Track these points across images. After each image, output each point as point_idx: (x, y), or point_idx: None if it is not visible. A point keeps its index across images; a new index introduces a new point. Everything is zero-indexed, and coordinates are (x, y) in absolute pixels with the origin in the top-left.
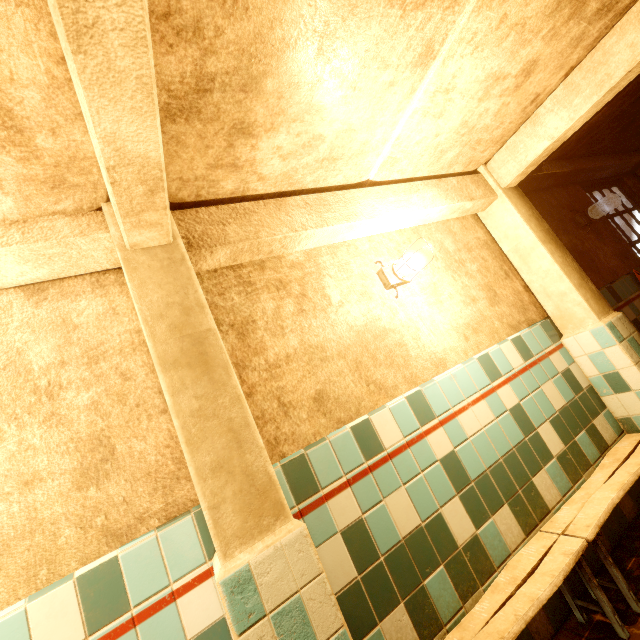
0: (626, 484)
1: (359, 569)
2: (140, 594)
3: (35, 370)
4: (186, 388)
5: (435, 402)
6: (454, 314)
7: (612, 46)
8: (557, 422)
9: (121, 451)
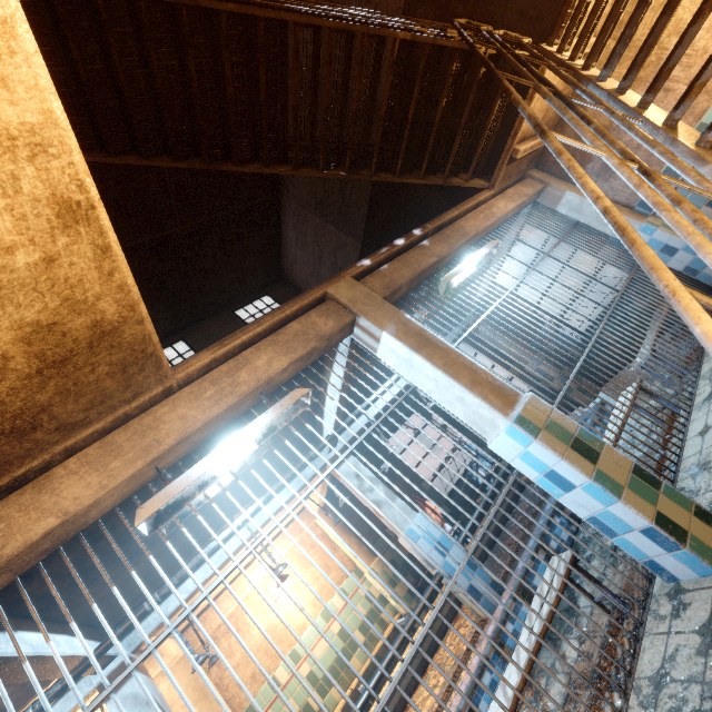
0: (373, 654)
1: None
2: None
3: None
4: (203, 708)
5: (301, 650)
6: (308, 594)
7: None
8: (361, 626)
9: None
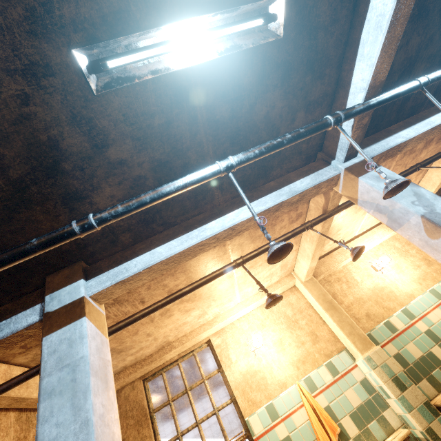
0: None
1: (403, 367)
2: (340, 369)
3: (290, 316)
4: (333, 315)
5: (414, 311)
6: (411, 275)
7: (430, 176)
8: None
9: (318, 335)
